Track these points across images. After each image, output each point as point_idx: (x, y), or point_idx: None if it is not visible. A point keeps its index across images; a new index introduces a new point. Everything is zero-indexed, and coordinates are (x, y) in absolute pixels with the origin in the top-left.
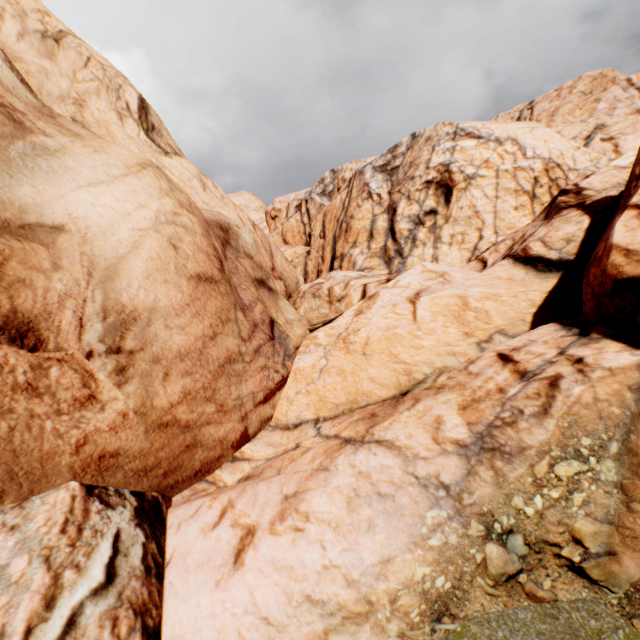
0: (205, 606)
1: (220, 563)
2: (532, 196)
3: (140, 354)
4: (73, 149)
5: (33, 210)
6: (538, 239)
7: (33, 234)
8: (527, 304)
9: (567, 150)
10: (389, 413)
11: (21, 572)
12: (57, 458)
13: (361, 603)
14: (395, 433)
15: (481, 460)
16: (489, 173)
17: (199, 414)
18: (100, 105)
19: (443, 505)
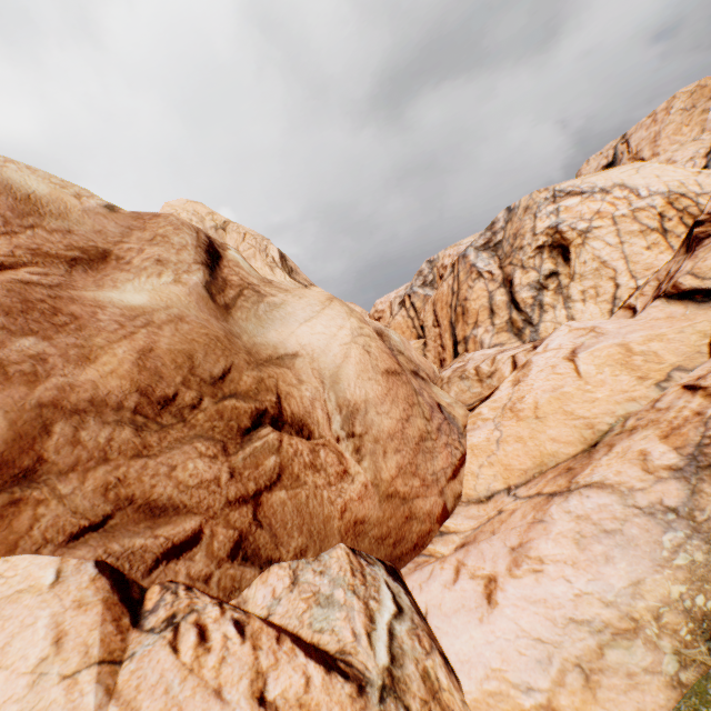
0: (478, 637)
1: (475, 606)
2: (662, 231)
3: (365, 437)
4: (288, 300)
5: (280, 346)
6: (686, 273)
7: (283, 362)
8: (697, 336)
9: (686, 178)
10: (585, 463)
11: (343, 598)
12: (331, 522)
13: (625, 620)
14: (601, 474)
15: (701, 478)
16: (604, 222)
17: (410, 487)
18: (258, 264)
19: (676, 527)
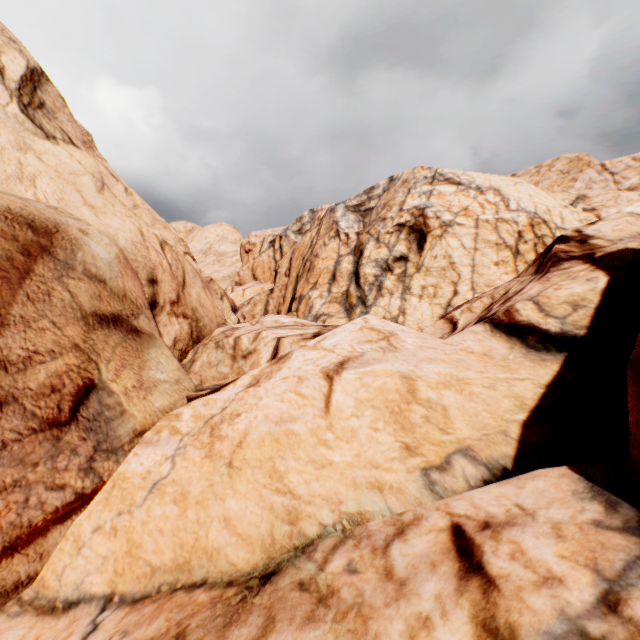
0: None
1: None
2: (515, 252)
3: None
4: None
5: None
6: (529, 298)
7: None
8: (512, 403)
9: (554, 207)
10: None
11: None
12: None
13: None
14: None
15: None
16: (468, 221)
17: None
18: None
19: None
